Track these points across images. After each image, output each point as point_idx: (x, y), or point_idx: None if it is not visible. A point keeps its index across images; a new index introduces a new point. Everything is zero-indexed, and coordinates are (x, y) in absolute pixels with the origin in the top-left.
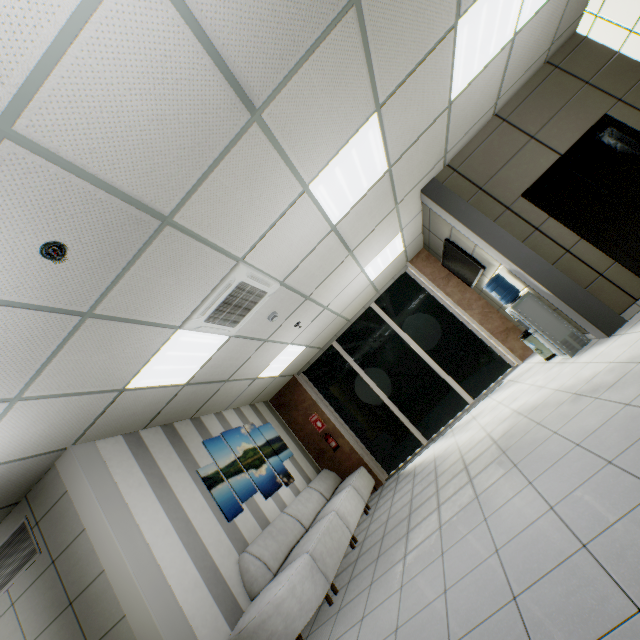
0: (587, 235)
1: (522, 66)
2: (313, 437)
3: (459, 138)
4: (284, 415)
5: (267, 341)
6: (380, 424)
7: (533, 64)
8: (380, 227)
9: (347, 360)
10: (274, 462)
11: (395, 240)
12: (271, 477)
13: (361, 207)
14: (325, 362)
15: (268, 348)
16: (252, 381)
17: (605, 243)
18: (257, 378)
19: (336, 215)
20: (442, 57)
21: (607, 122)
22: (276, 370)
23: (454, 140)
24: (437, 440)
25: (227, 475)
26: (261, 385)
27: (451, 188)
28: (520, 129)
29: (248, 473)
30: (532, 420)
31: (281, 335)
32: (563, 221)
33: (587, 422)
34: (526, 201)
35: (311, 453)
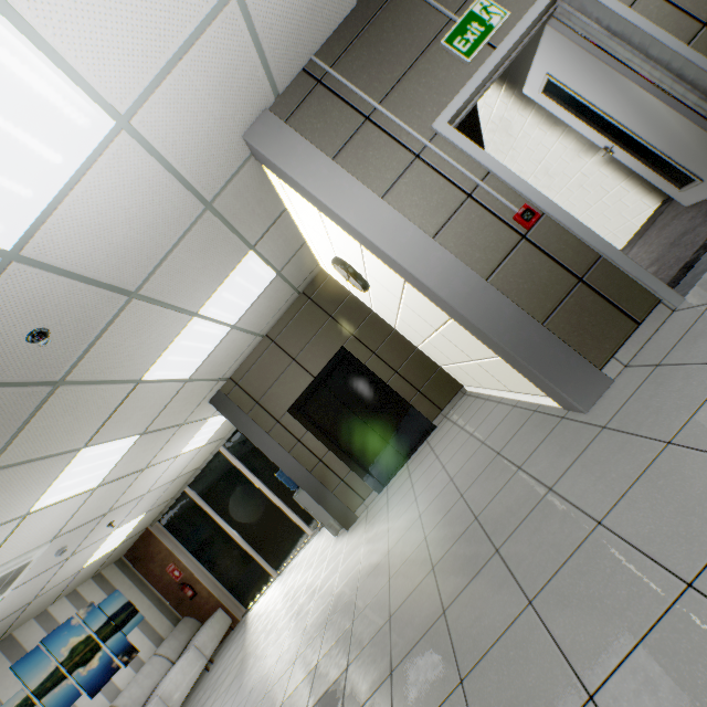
0: (332, 448)
1: (269, 314)
2: (172, 587)
3: (229, 367)
4: (141, 569)
5: (73, 554)
6: (236, 563)
7: (285, 303)
8: (173, 439)
9: (201, 505)
10: (114, 642)
11: (209, 422)
12: (106, 665)
13: (127, 459)
14: (180, 508)
15: (80, 554)
16: (78, 572)
17: (344, 455)
18: (85, 566)
19: (93, 484)
20: (143, 391)
21: (344, 353)
22: (112, 546)
23: (223, 371)
24: (279, 578)
25: (41, 695)
26: (97, 563)
27: (235, 400)
28: (285, 350)
29: (73, 676)
30: (281, 620)
31: (92, 540)
32: (316, 435)
33: (269, 661)
34: (291, 415)
35: (171, 603)
